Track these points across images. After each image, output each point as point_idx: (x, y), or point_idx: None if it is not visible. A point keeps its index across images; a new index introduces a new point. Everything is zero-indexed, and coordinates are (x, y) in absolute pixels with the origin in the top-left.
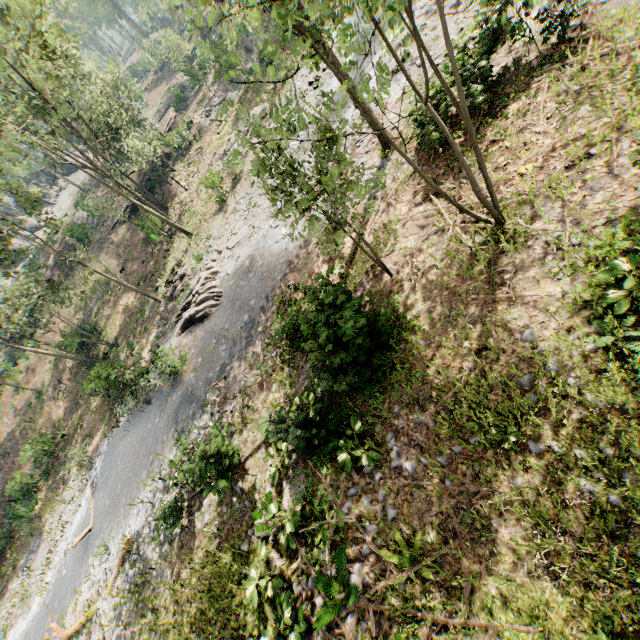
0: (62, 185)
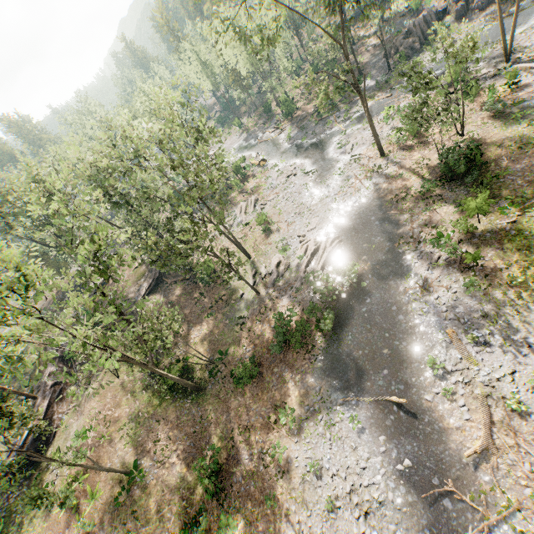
0: None
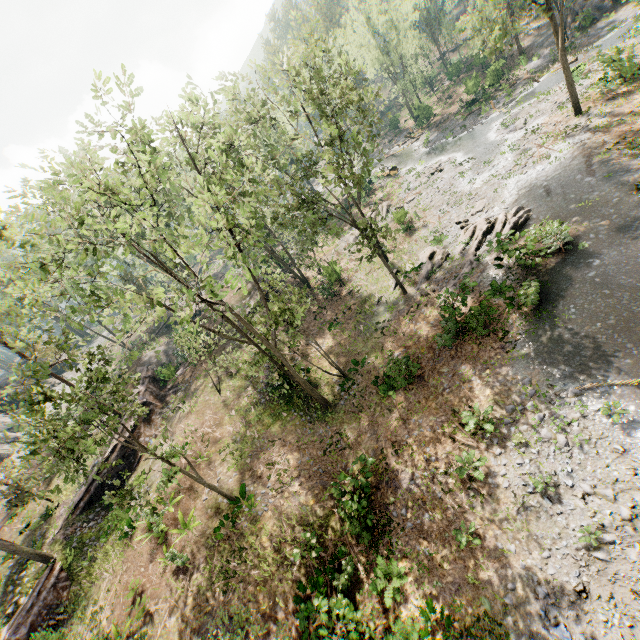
0: (56, 380)
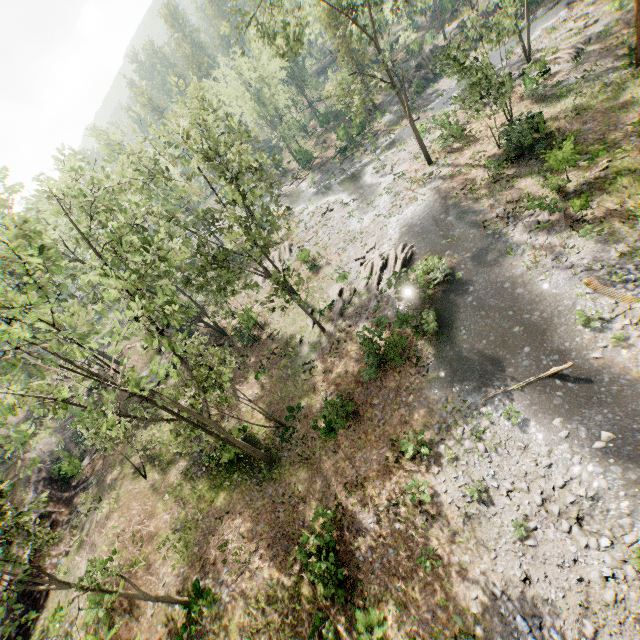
0: None
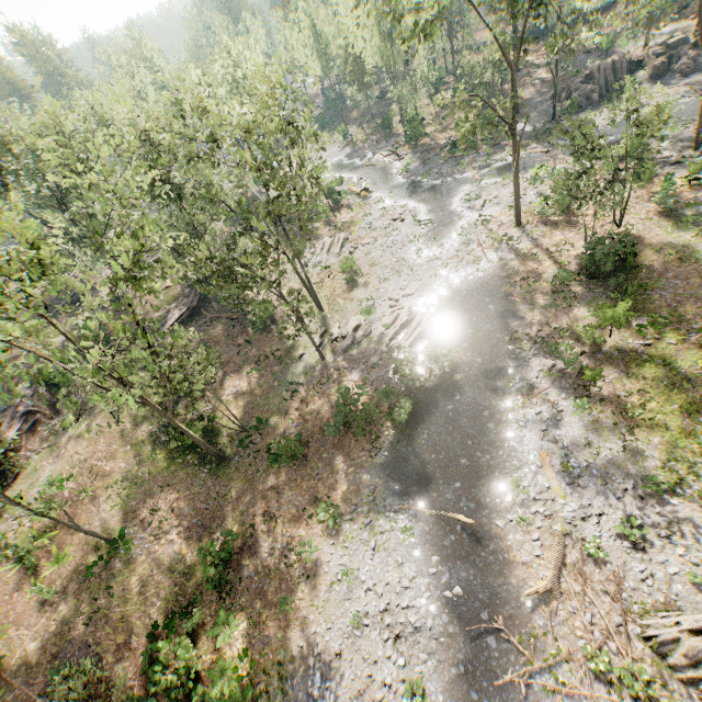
0: None
